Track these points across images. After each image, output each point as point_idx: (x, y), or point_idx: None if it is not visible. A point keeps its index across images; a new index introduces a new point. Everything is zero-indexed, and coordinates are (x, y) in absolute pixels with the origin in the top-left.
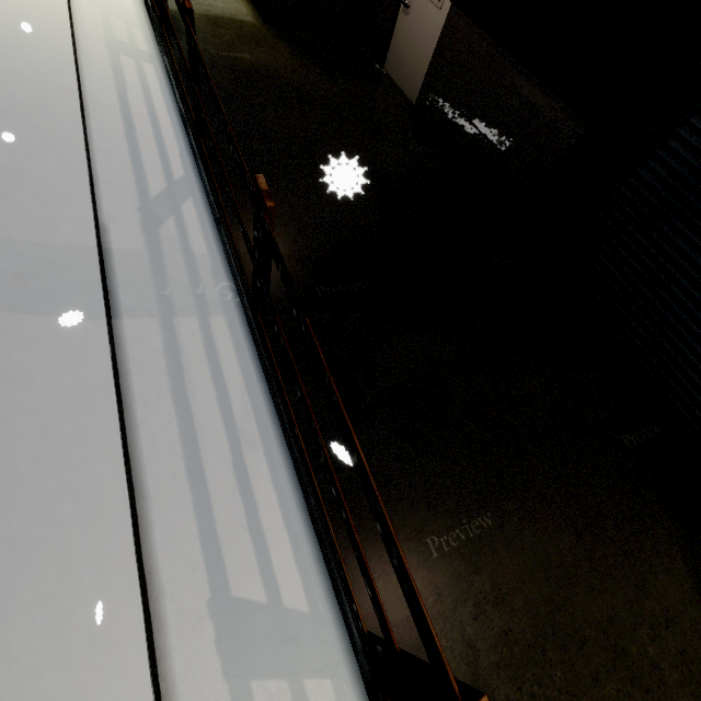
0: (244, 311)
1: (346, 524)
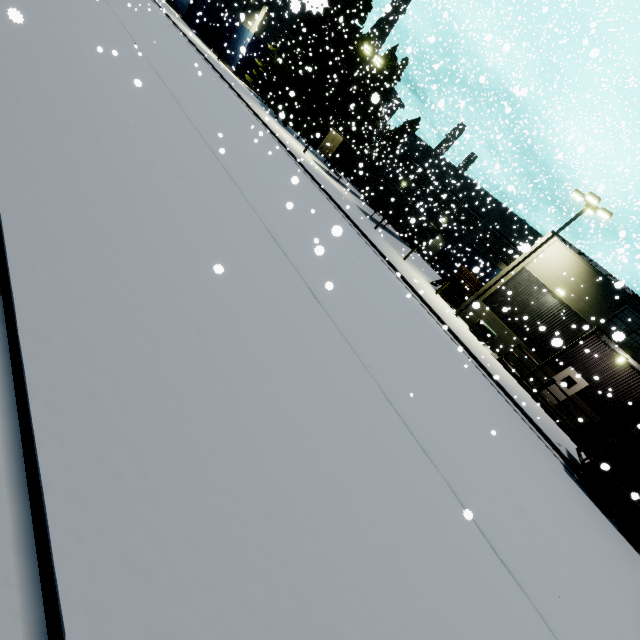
0: None
1: None
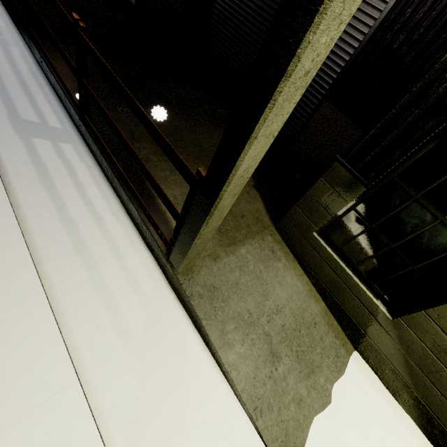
0: (29, 47)
1: (59, 50)
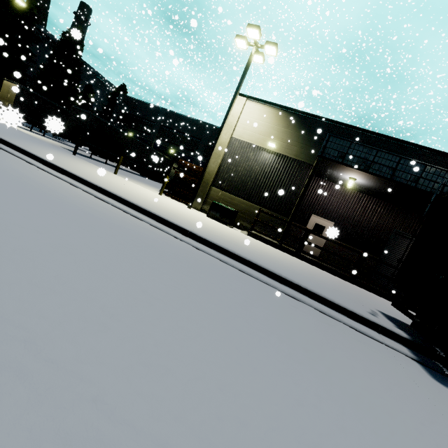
0: None
1: None
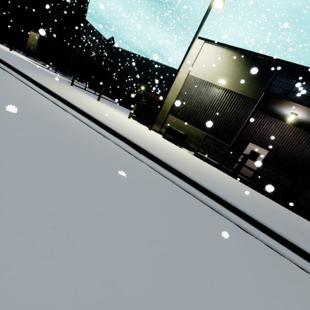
0: None
1: None
